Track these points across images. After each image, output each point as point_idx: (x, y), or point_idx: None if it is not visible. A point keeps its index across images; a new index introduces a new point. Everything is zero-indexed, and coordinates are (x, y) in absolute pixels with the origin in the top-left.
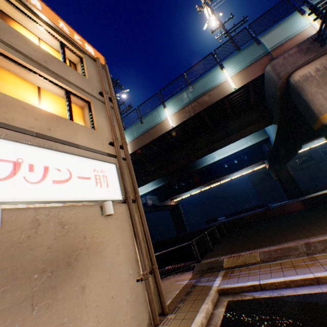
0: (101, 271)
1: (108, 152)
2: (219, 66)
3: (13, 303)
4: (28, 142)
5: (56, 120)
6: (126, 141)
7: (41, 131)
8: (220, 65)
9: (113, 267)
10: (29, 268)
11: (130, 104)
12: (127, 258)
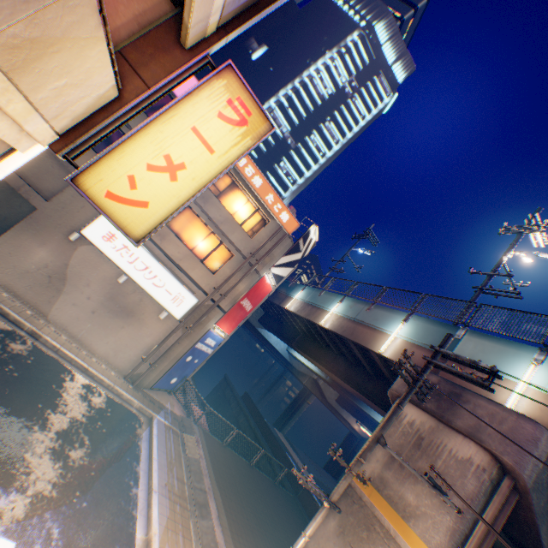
0: (135, 332)
1: (207, 291)
2: (407, 315)
3: (107, 305)
4: (164, 261)
5: (190, 257)
6: (226, 295)
7: (175, 259)
8: (409, 314)
9: (140, 337)
10: (119, 301)
11: (360, 267)
12: (150, 343)
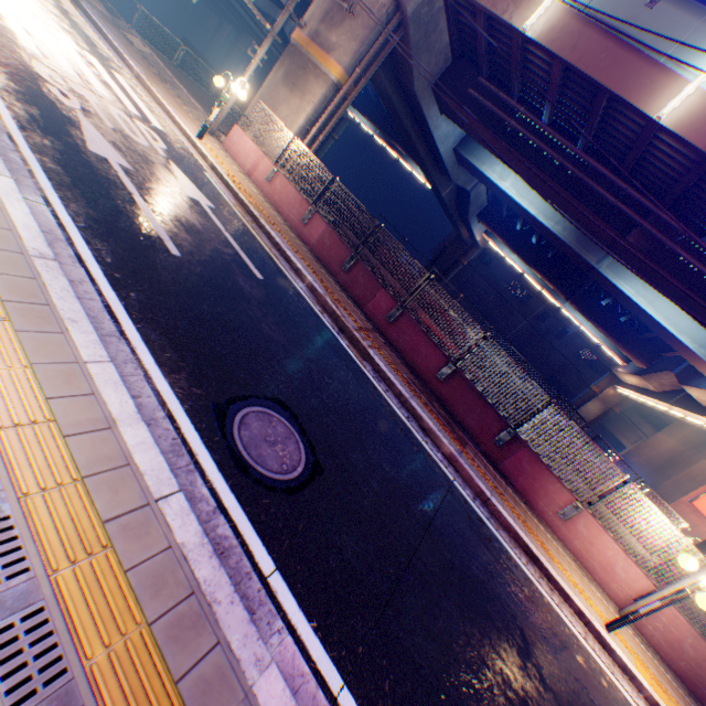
0: None
1: None
2: None
3: None
4: None
5: None
6: None
7: None
8: None
9: None
10: None
11: None
12: None
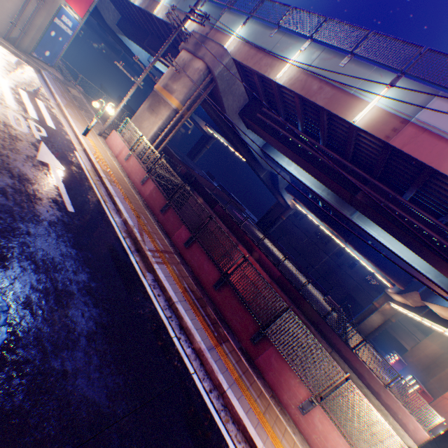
0: None
1: None
2: (204, 3)
3: None
4: None
5: None
6: None
7: None
8: (205, 2)
9: (1, 2)
10: None
11: None
12: (13, 11)
